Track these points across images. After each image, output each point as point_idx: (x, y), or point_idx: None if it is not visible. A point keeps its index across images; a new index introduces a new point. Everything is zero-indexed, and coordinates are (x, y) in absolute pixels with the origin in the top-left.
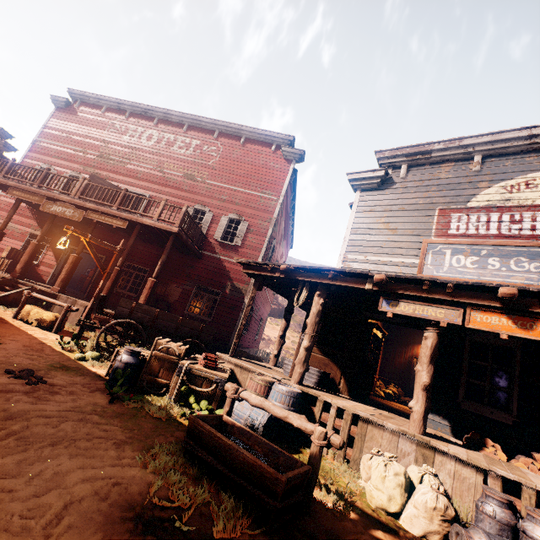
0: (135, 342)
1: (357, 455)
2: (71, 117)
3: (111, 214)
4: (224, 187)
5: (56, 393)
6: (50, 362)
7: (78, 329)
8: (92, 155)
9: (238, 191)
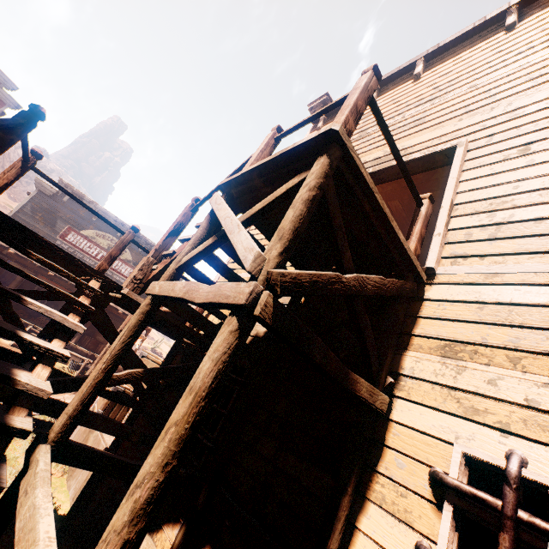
0: None
1: None
2: None
3: None
4: None
5: None
6: None
7: None
8: None
9: None
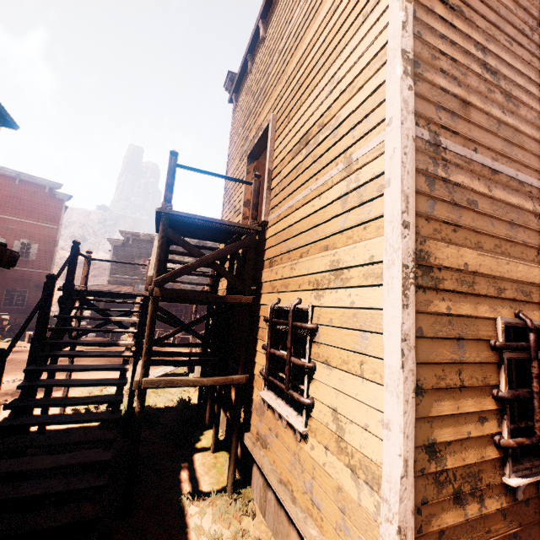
0: None
1: (120, 337)
2: None
3: None
4: (11, 219)
5: None
6: (5, 345)
7: None
8: None
9: (24, 222)
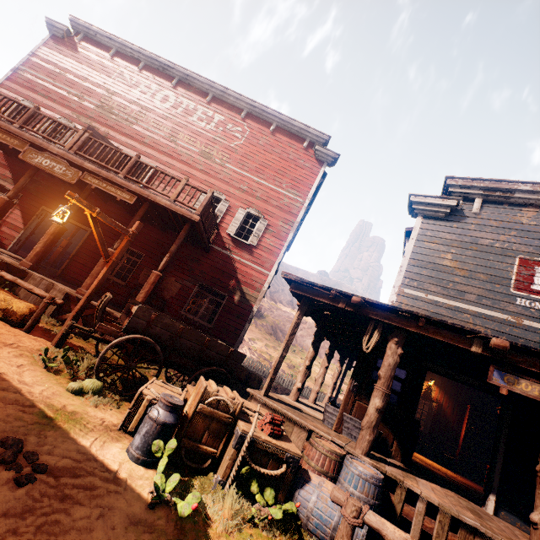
0: (148, 368)
1: None
2: (69, 51)
3: (116, 183)
4: (246, 176)
5: (70, 502)
6: (37, 405)
7: (61, 332)
8: (90, 103)
9: (260, 184)
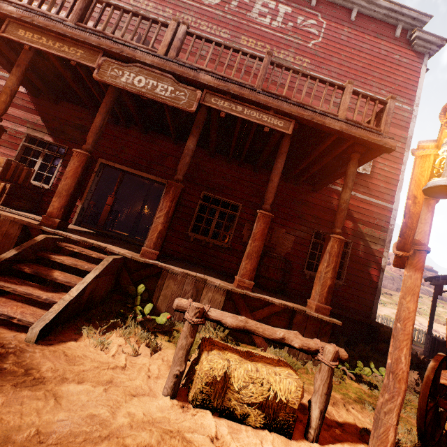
0: None
1: None
2: None
3: (257, 102)
4: None
5: None
6: None
7: (393, 430)
8: None
9: None
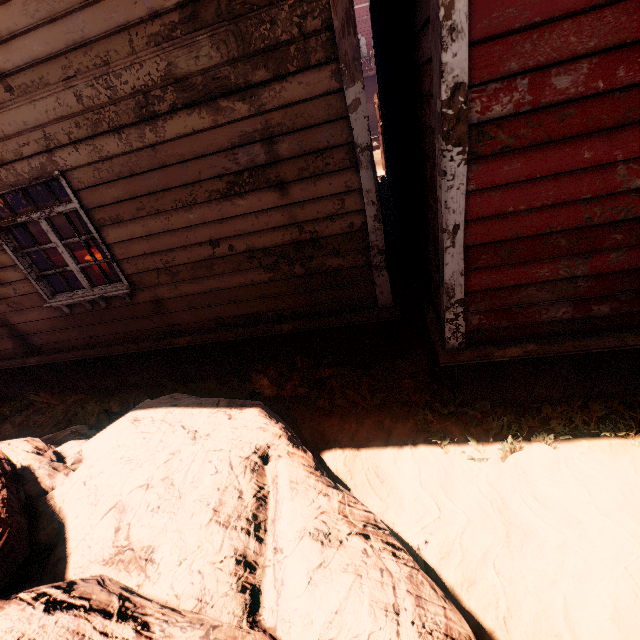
0: None
1: None
2: None
3: None
4: (361, 8)
5: None
6: None
7: None
8: None
9: None
